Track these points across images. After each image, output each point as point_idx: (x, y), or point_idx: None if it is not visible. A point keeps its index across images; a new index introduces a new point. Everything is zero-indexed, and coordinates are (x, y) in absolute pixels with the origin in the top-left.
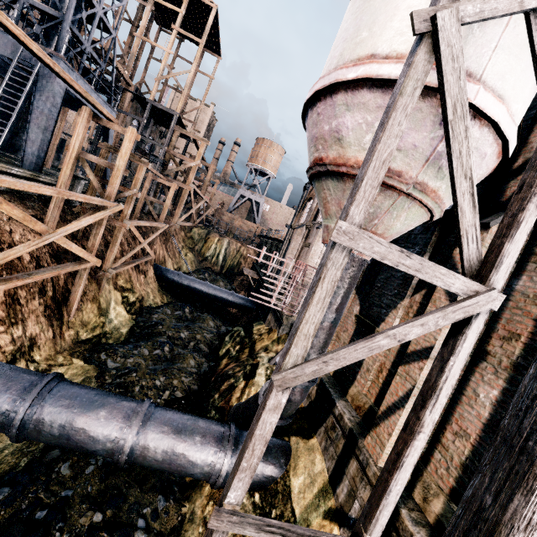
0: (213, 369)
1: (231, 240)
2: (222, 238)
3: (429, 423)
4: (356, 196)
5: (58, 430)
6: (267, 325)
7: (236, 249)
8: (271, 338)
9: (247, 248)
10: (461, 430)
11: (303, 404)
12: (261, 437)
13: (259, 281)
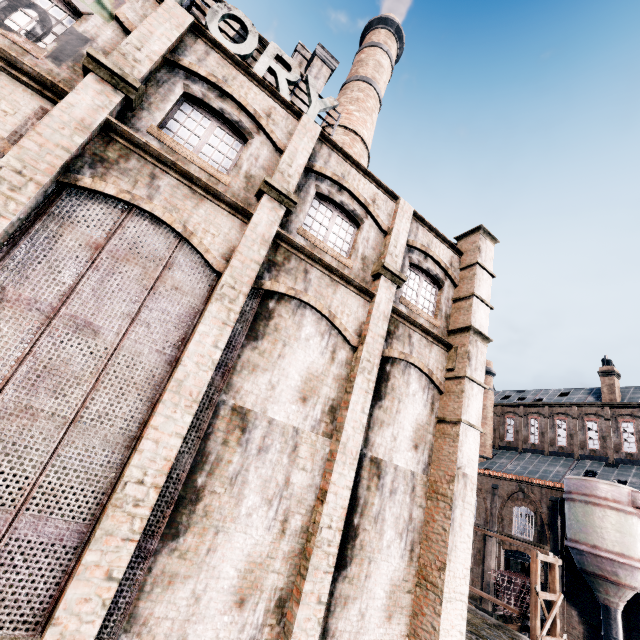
0: None
1: None
2: None
3: None
4: None
5: None
6: None
7: None
8: None
9: None
10: None
11: None
12: None
13: None
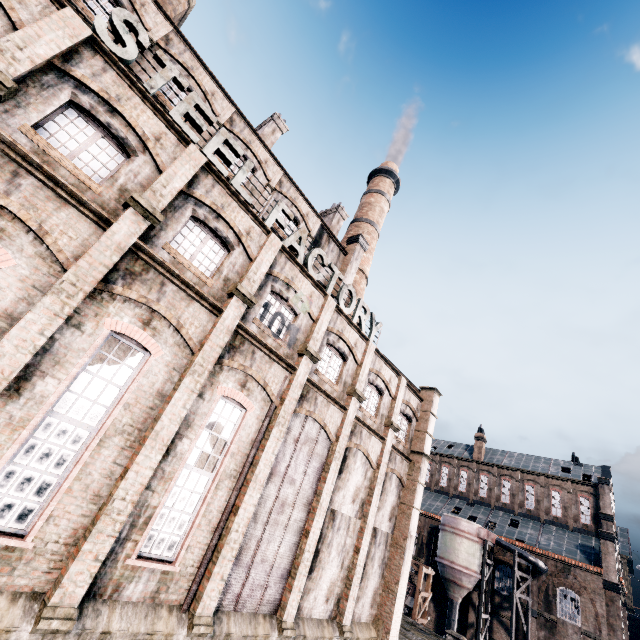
0: None
1: None
2: None
3: None
4: (482, 609)
5: None
6: None
7: None
8: None
9: None
10: None
11: None
12: None
13: None
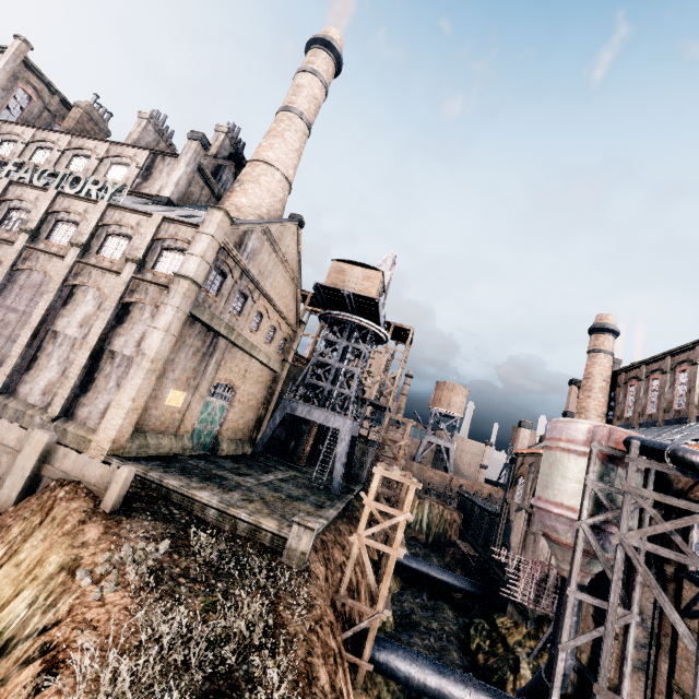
0: (474, 664)
1: (431, 502)
2: (423, 501)
3: (627, 673)
4: (571, 578)
5: (434, 685)
6: (509, 618)
7: (439, 513)
8: (520, 633)
9: (451, 511)
10: (659, 690)
11: (569, 692)
12: (559, 672)
13: (480, 559)
